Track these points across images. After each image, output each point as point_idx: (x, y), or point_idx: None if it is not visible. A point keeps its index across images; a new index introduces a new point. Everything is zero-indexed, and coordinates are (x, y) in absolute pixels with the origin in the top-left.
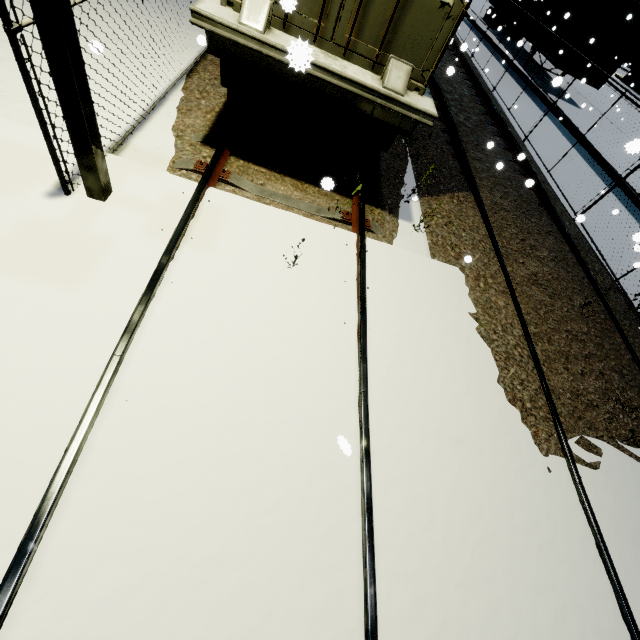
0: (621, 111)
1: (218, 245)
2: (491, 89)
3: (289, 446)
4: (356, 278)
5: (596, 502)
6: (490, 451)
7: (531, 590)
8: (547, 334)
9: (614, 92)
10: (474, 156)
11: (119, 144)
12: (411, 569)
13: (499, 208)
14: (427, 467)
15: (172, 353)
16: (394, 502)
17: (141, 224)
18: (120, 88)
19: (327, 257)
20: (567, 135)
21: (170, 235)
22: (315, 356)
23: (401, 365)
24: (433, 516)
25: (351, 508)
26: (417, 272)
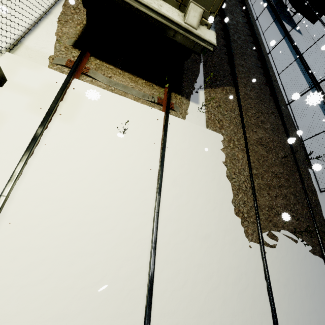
0: (323, 37)
1: (77, 119)
2: (255, 18)
3: (110, 246)
4: (161, 141)
5: (271, 266)
6: (222, 242)
7: (231, 315)
8: (262, 174)
9: (321, 25)
10: (239, 63)
11: (14, 45)
12: (171, 310)
13: (248, 97)
14: (187, 253)
15: (42, 191)
16: (166, 274)
17: (26, 104)
18: (18, 1)
19: (145, 127)
20: (292, 51)
21: (46, 112)
22: (131, 190)
23: (180, 194)
24: (187, 280)
25: (142, 279)
26: (197, 137)
